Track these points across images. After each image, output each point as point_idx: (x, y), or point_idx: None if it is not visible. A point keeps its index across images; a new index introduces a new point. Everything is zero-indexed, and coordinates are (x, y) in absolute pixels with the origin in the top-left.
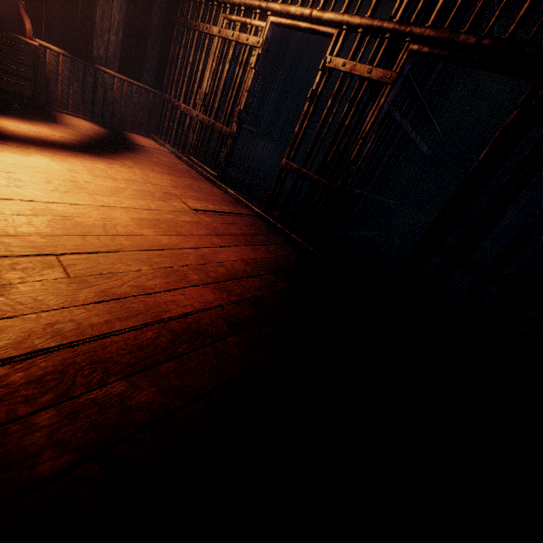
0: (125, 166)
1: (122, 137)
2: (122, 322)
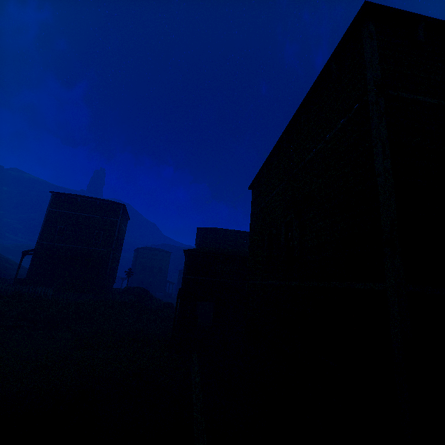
0: None
1: None
2: None
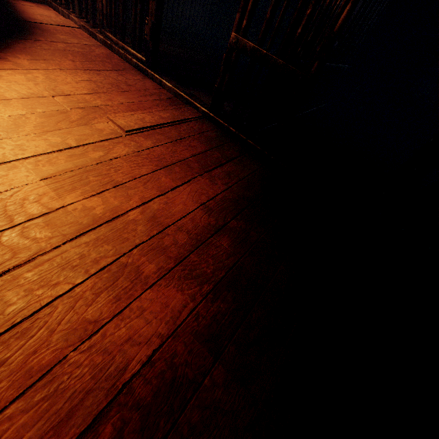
0: (20, 70)
1: (6, 10)
2: (61, 438)
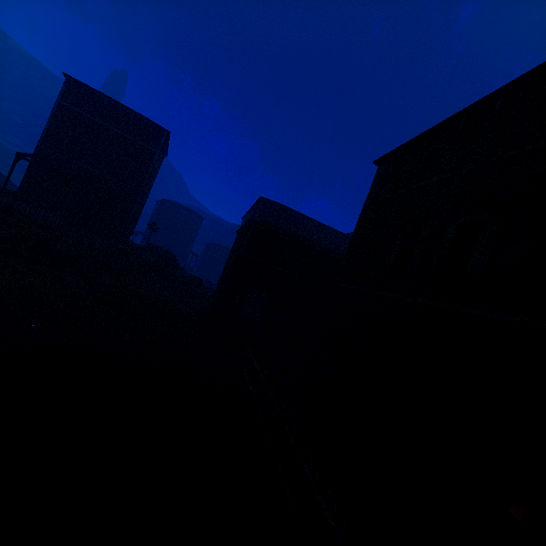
0: None
1: None
2: None
